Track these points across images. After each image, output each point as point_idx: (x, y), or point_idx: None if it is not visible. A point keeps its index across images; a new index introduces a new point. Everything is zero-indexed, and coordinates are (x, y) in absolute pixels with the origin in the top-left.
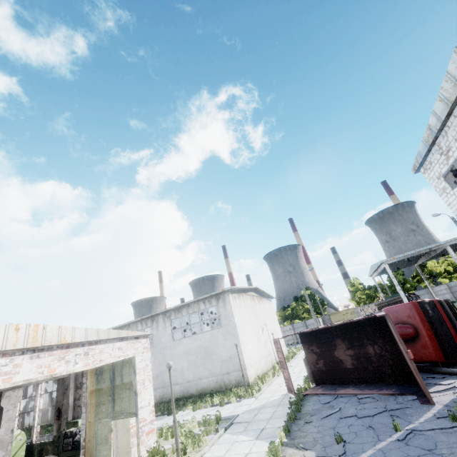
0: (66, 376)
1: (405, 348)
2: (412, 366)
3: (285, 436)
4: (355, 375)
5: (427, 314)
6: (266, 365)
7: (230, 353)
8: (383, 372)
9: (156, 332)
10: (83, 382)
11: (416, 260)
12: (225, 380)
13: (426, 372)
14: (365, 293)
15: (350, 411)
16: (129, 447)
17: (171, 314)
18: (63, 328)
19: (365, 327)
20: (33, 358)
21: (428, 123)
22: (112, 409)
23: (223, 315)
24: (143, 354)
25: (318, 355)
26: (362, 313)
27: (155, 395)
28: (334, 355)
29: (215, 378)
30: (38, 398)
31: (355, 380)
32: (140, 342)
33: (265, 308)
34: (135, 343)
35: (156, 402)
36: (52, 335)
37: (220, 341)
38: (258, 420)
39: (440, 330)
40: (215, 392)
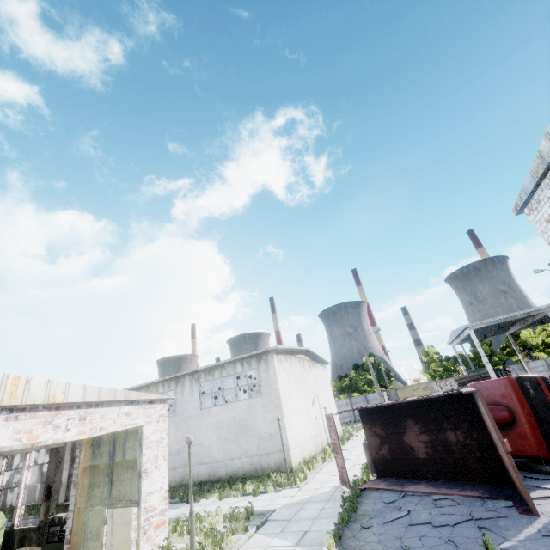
0: (61, 446)
1: (500, 436)
2: (509, 462)
3: (334, 545)
4: (430, 467)
5: (526, 394)
6: (315, 447)
7: (271, 428)
8: (467, 466)
9: (181, 397)
10: (76, 455)
11: (508, 327)
12: (262, 462)
13: (523, 470)
14: (441, 365)
15: (422, 516)
16: (129, 545)
17: (200, 376)
18: (53, 383)
19: (446, 406)
20: (9, 420)
21: (539, 149)
22: (108, 494)
23: (264, 380)
24: (158, 423)
25: (382, 438)
26: (438, 389)
27: (174, 476)
28: (403, 440)
29: (250, 460)
30: (26, 470)
31: (429, 475)
32: (155, 408)
33: (318, 375)
34: (148, 408)
35: (175, 484)
36: (37, 392)
37: (259, 413)
38: (300, 518)
39: (543, 417)
40: (249, 477)
